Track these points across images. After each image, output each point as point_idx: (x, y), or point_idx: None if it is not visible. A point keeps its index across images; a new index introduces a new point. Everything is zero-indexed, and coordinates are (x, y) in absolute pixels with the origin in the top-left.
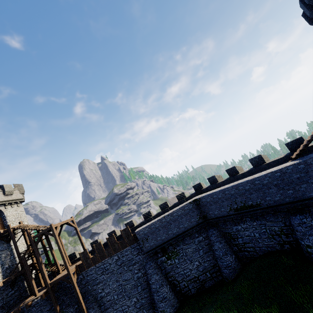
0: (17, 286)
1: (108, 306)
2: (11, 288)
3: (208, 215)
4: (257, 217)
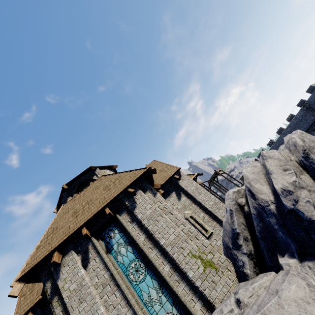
0: None
1: None
2: None
3: None
4: None
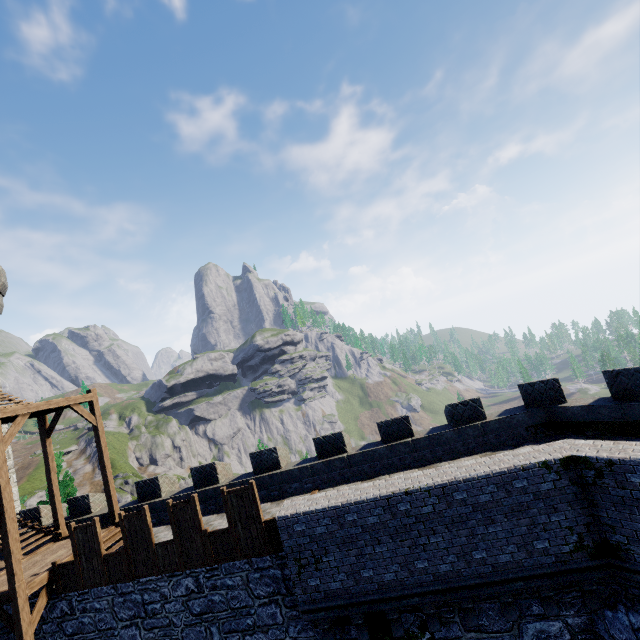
0: None
1: None
2: None
3: (634, 553)
4: None
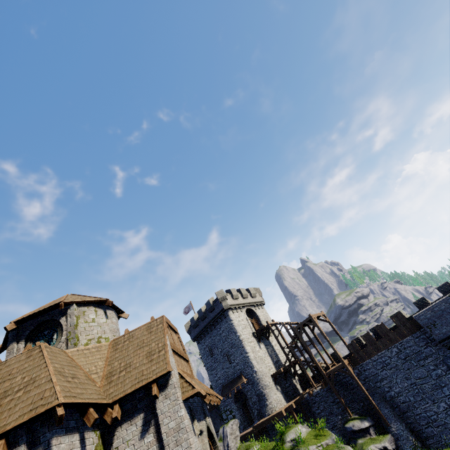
0: (288, 381)
1: (405, 410)
2: (285, 381)
3: None
4: None
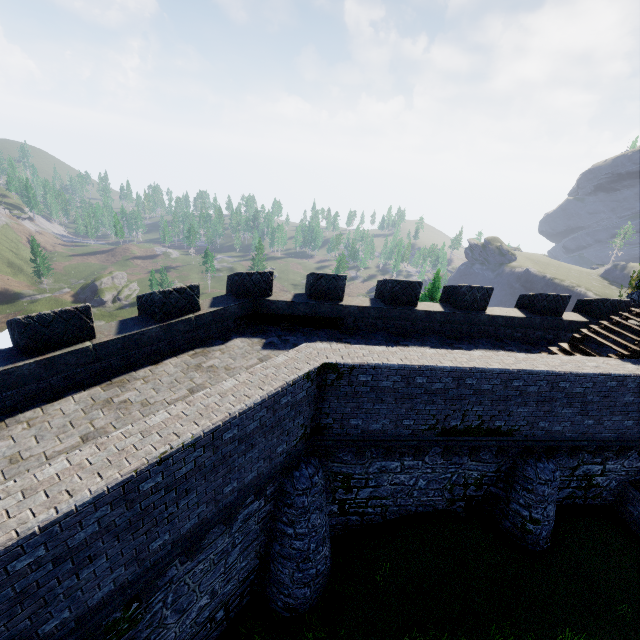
0: None
1: None
2: None
3: (334, 429)
4: (463, 449)
